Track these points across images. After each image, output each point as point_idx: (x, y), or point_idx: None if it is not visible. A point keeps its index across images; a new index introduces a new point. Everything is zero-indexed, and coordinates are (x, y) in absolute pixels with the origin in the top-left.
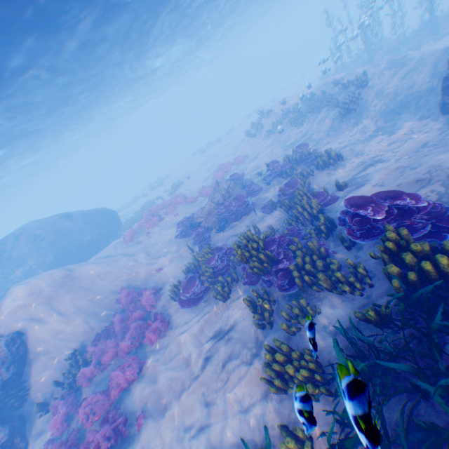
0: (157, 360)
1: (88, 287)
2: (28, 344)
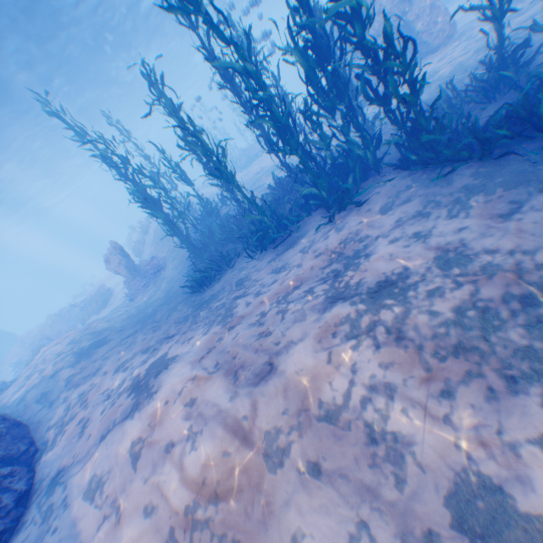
0: None
1: None
2: None
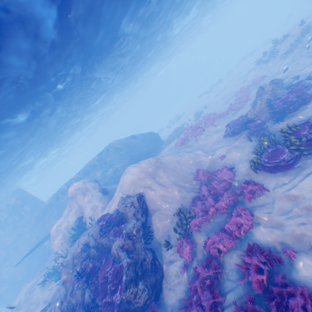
0: (269, 212)
1: (173, 169)
2: (145, 202)
